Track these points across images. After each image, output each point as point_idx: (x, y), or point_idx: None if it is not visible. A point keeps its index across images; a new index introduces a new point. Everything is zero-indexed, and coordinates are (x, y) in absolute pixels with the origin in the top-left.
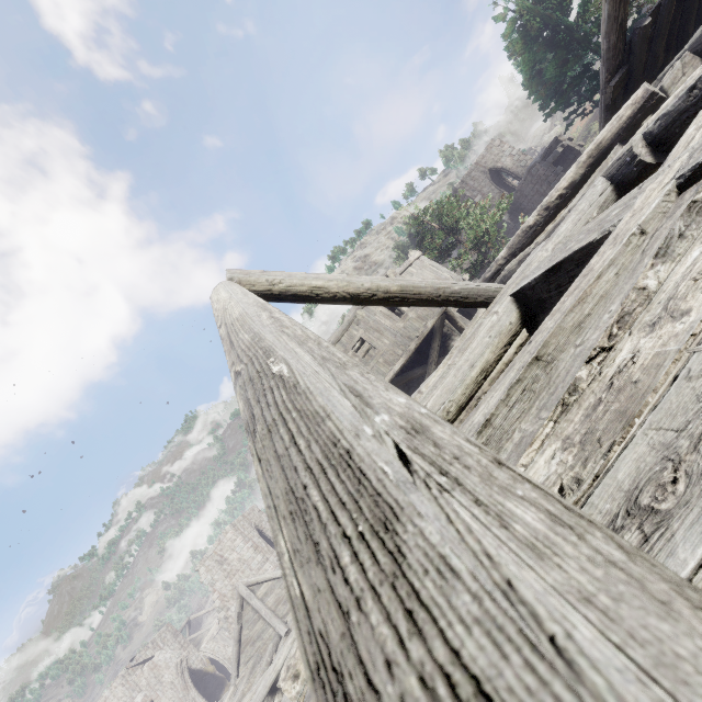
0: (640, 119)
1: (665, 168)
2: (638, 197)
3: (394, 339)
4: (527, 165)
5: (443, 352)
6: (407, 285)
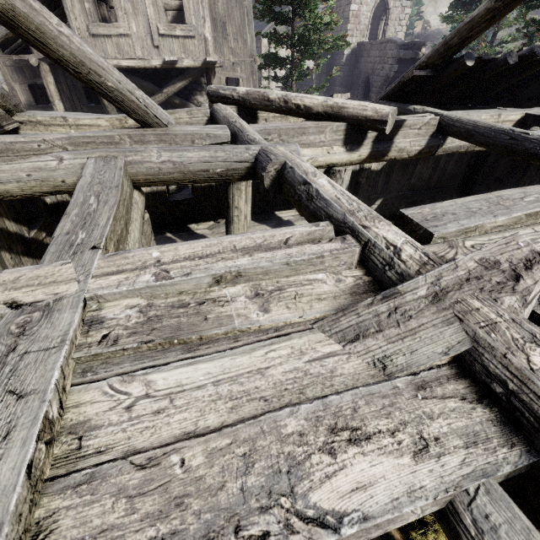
0: (367, 126)
1: (88, 267)
2: (60, 262)
3: (144, 34)
4: (398, 33)
5: (186, 95)
6: (27, 17)
